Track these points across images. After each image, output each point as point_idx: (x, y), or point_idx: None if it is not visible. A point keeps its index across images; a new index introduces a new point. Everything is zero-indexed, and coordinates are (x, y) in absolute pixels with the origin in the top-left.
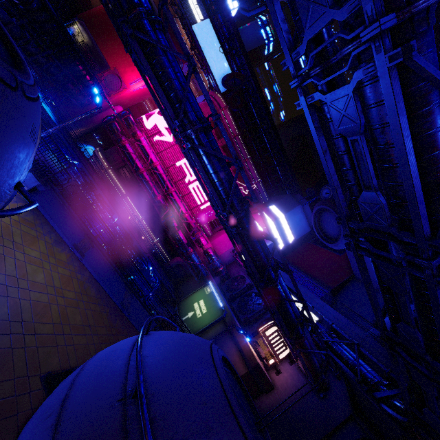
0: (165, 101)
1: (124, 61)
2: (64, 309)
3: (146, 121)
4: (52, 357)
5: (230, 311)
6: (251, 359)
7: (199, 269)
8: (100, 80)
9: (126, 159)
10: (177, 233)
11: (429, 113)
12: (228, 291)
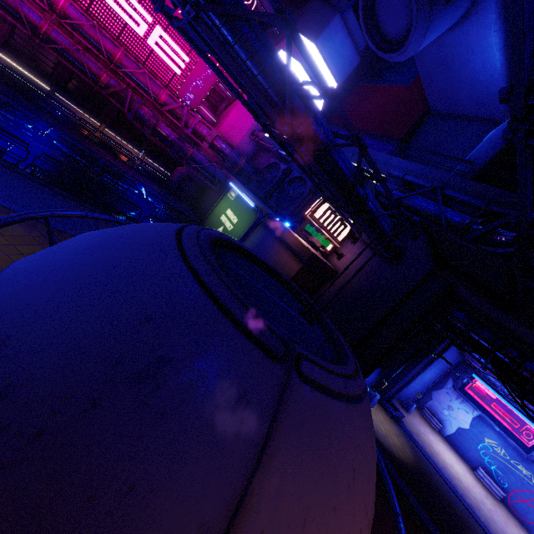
0: None
1: None
2: None
3: None
4: None
5: (266, 209)
6: (304, 251)
7: (213, 172)
8: None
9: (3, 11)
10: (157, 127)
11: None
12: (261, 190)
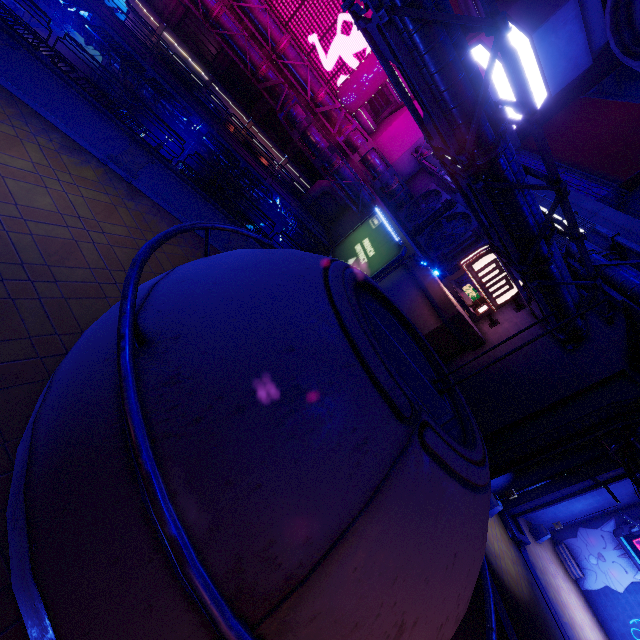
0: None
1: None
2: (108, 249)
3: None
4: (100, 312)
5: (412, 247)
6: (448, 308)
7: (358, 191)
8: None
9: None
10: (307, 132)
11: None
12: (410, 221)
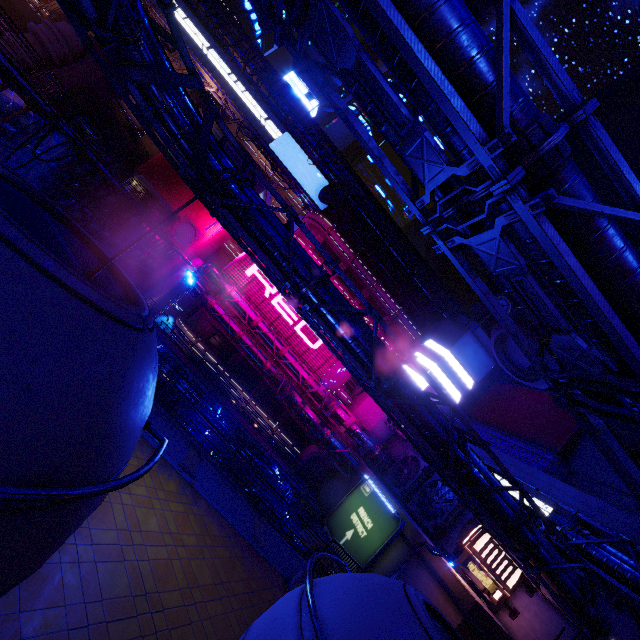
0: (269, 263)
1: (195, 205)
2: (188, 563)
3: (234, 270)
4: None
5: (409, 519)
6: (464, 596)
7: (346, 458)
8: (171, 236)
9: (217, 324)
10: (303, 411)
11: (600, 239)
12: (397, 485)
